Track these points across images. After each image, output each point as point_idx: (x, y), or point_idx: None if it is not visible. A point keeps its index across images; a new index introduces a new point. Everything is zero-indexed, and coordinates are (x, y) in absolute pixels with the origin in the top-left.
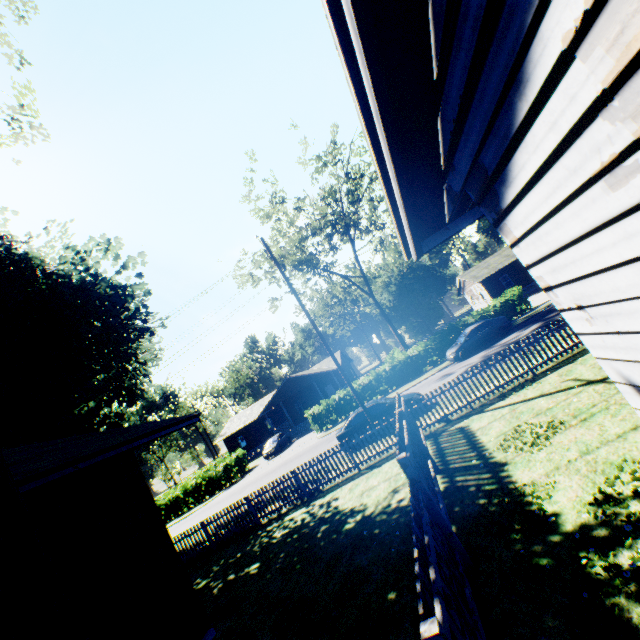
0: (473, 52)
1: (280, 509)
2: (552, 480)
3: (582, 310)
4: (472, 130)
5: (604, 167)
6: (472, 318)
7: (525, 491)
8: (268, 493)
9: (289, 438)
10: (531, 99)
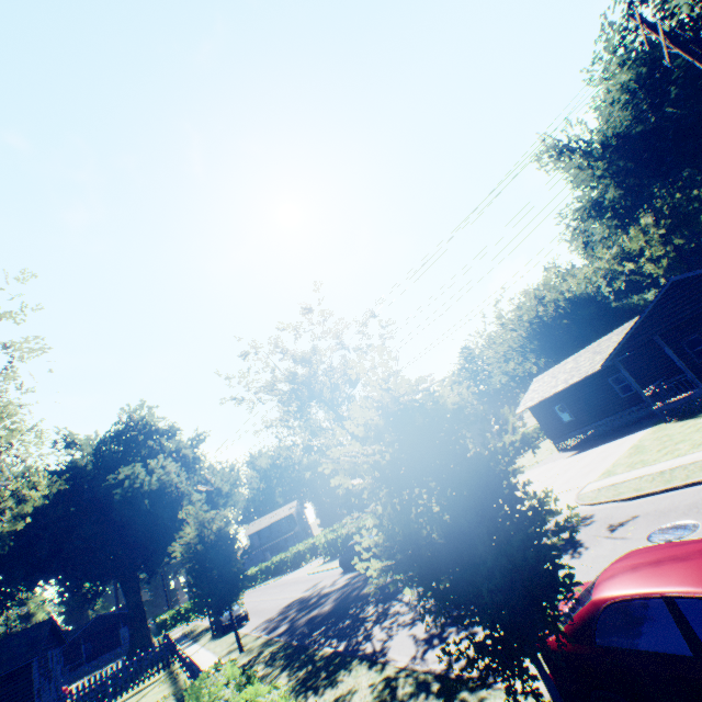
0: None
1: None
2: None
3: None
4: None
5: None
6: None
7: None
8: None
9: None
10: None
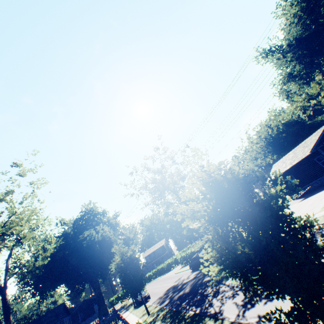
0: None
1: None
2: None
3: None
4: None
5: None
6: None
7: None
8: None
9: None
10: None
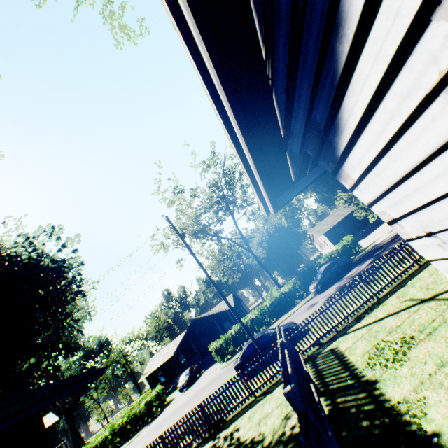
0: (291, 18)
1: (191, 444)
2: (421, 396)
3: (432, 236)
4: (301, 93)
5: (444, 76)
6: (323, 260)
7: (401, 410)
8: (180, 429)
9: (198, 370)
10: (351, 37)
